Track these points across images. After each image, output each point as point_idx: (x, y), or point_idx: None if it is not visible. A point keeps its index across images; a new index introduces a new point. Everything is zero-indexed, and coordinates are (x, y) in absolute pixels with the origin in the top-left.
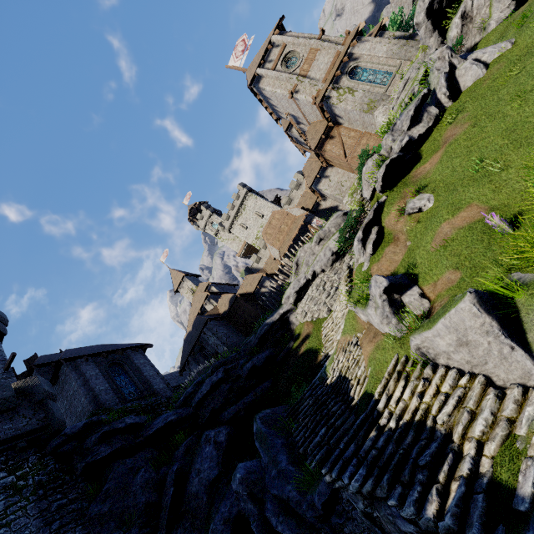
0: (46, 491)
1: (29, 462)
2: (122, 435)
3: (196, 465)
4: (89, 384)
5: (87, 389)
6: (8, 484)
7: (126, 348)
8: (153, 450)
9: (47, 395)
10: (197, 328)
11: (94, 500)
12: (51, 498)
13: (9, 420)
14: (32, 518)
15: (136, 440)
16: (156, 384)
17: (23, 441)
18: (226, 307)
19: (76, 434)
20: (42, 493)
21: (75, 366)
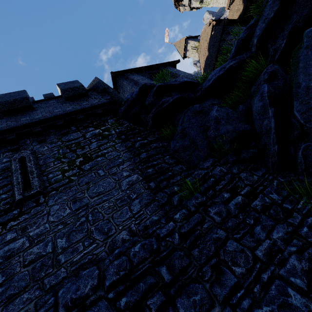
0: (127, 136)
1: (109, 123)
2: (178, 92)
3: (309, 70)
4: (138, 84)
5: (138, 86)
6: (96, 134)
7: (158, 64)
8: (217, 99)
9: (108, 88)
10: (213, 44)
11: (172, 139)
12: (132, 140)
13: (85, 100)
14: (121, 152)
15: (195, 95)
16: (194, 78)
17: (99, 110)
18: (239, 10)
19: (136, 98)
20: (124, 137)
21: (125, 78)
